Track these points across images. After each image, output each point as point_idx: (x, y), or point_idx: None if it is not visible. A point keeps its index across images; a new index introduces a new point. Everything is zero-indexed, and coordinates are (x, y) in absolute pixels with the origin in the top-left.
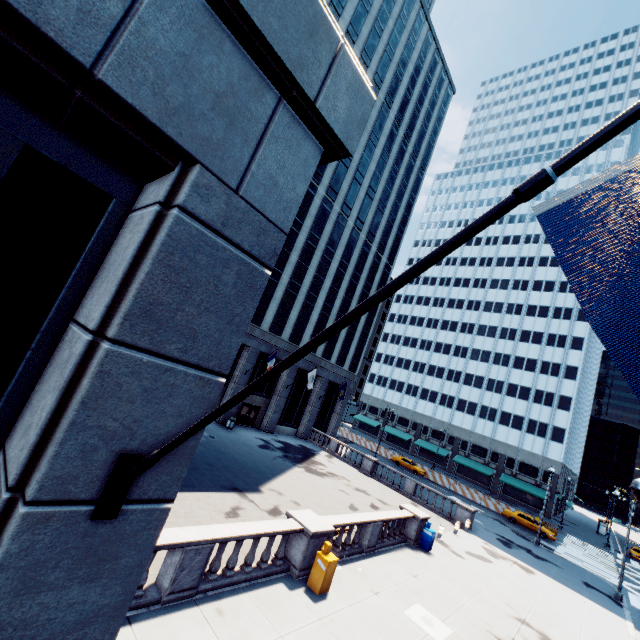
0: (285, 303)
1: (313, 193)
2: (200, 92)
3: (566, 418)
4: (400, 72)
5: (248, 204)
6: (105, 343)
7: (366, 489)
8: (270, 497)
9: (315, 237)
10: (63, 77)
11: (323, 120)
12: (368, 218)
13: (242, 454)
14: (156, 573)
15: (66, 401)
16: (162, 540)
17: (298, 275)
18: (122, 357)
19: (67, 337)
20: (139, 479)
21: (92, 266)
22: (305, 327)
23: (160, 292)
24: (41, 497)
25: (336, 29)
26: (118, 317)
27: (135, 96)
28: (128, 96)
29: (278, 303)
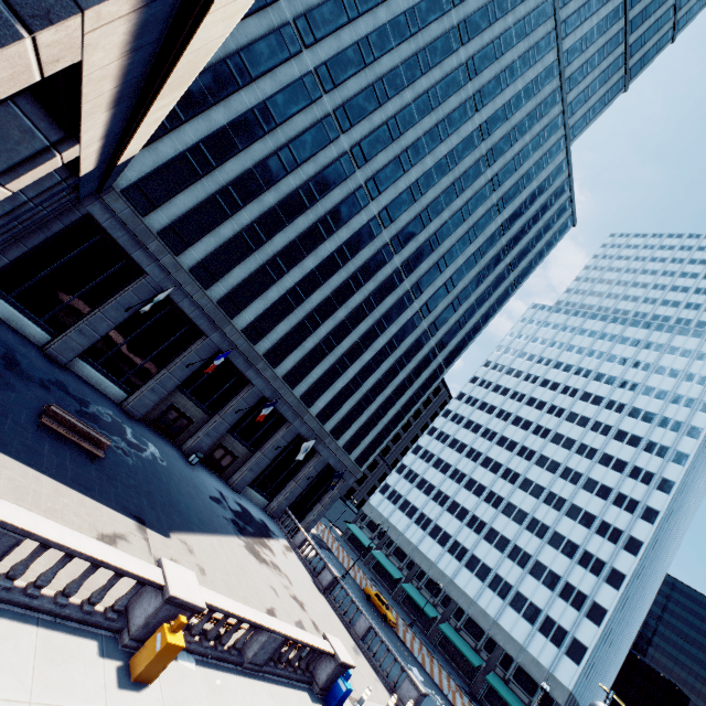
0: (312, 356)
1: (387, 259)
2: None
3: (593, 634)
4: (522, 184)
5: None
6: None
7: (306, 603)
8: (175, 548)
9: (372, 303)
10: None
11: None
12: (437, 309)
13: (182, 492)
14: None
15: None
16: None
17: (338, 334)
18: None
19: None
20: None
21: None
22: (324, 391)
23: None
24: None
25: None
26: None
27: None
28: None
29: (305, 353)
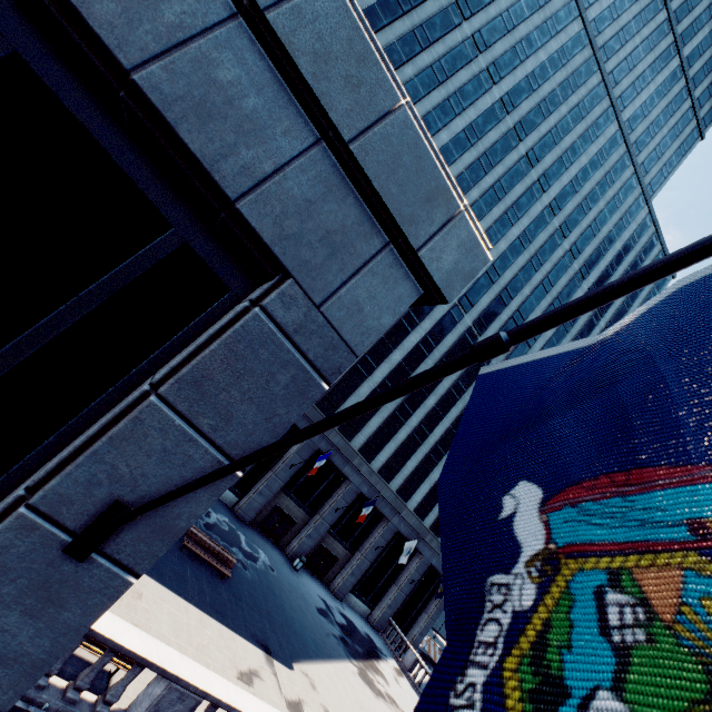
0: (405, 447)
1: (472, 342)
2: (314, 227)
3: None
4: (604, 247)
5: (326, 320)
6: (153, 395)
7: None
8: (299, 683)
9: (461, 387)
10: (218, 204)
11: (424, 267)
12: None
13: (294, 607)
14: (134, 699)
15: (104, 433)
16: (155, 656)
17: (430, 422)
18: (160, 412)
19: (142, 385)
20: (120, 534)
21: (190, 337)
22: (420, 483)
23: (215, 369)
24: (39, 505)
25: (458, 199)
26: (173, 378)
27: (259, 222)
28: (254, 221)
29: (398, 445)
